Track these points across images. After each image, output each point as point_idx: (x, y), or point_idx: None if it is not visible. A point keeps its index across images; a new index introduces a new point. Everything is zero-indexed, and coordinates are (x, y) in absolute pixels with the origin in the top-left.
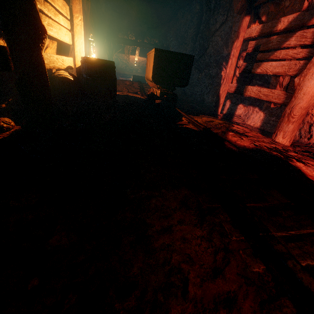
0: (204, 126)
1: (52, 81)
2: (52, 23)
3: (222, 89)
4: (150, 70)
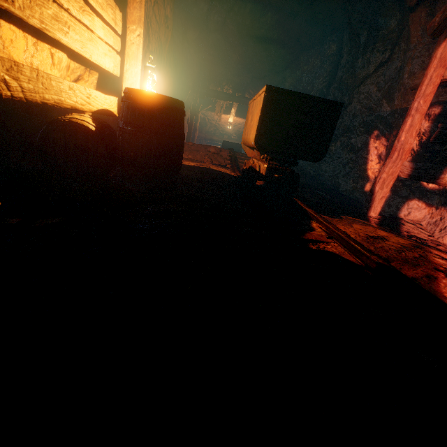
0: (377, 255)
1: (50, 128)
2: (69, 21)
3: (387, 169)
4: (253, 127)
